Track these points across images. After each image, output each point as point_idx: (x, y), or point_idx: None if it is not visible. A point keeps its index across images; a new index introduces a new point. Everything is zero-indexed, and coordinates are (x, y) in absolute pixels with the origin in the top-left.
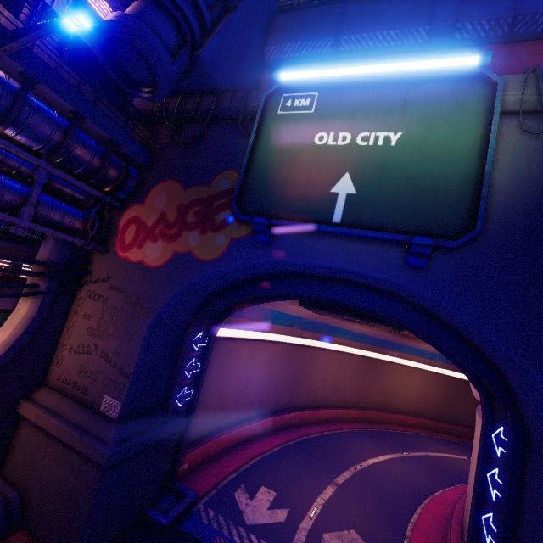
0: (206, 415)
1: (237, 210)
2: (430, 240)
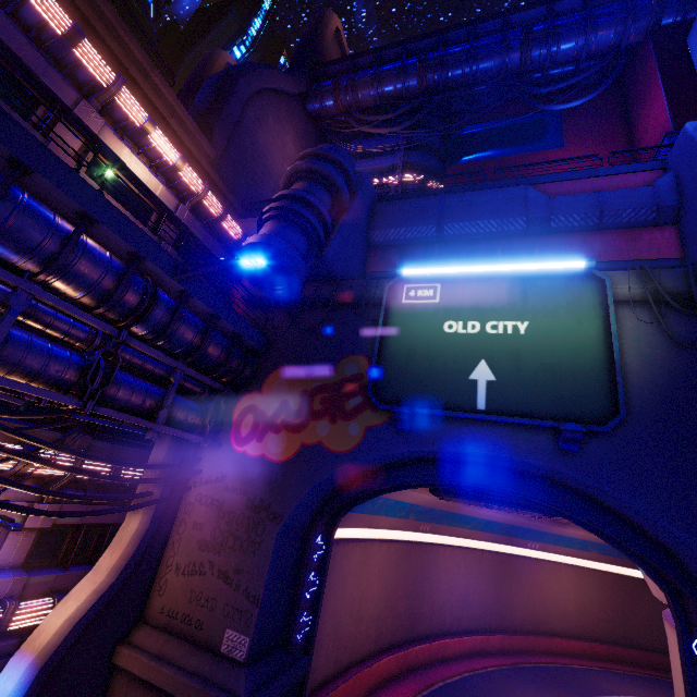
0: (319, 654)
1: (374, 399)
2: (580, 426)
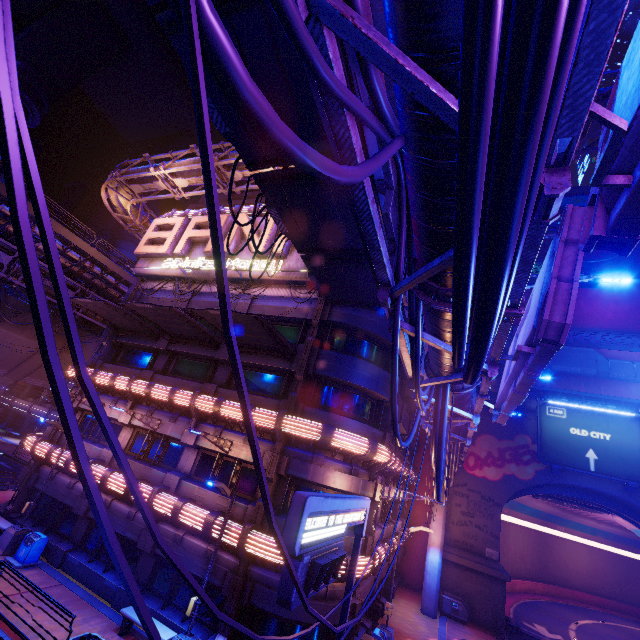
0: None
1: (542, 460)
2: (636, 483)
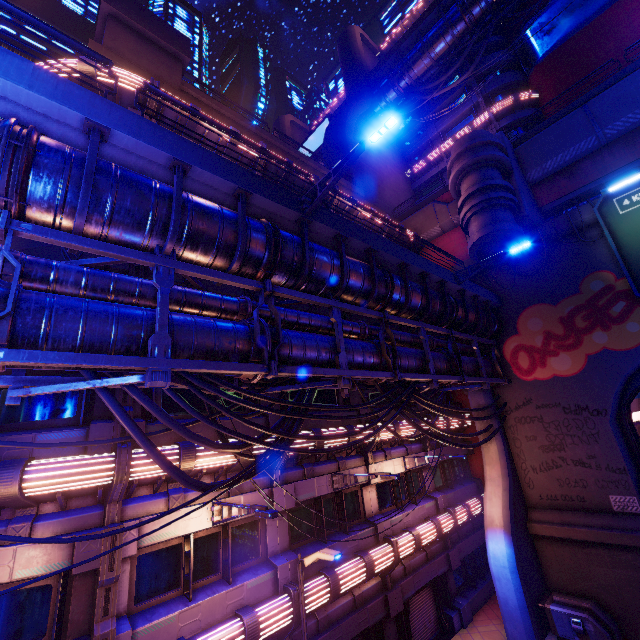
0: None
1: None
2: None
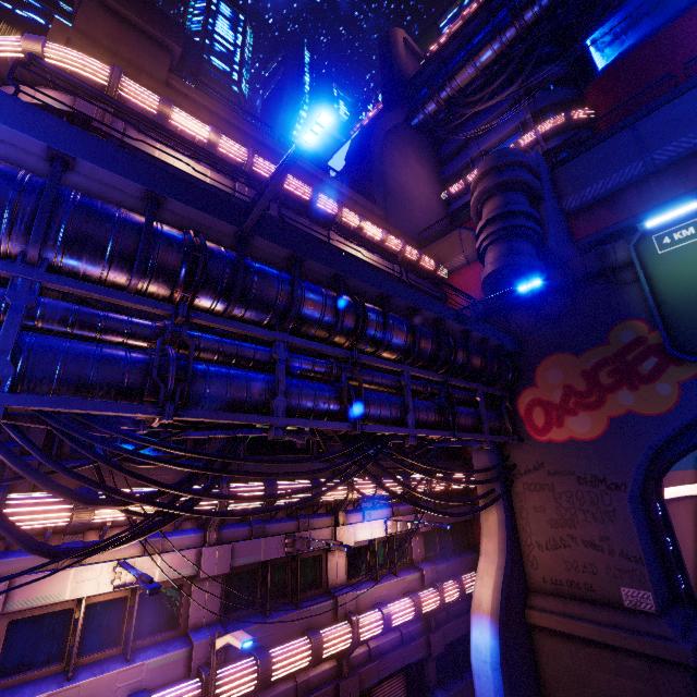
0: None
1: (680, 355)
2: None
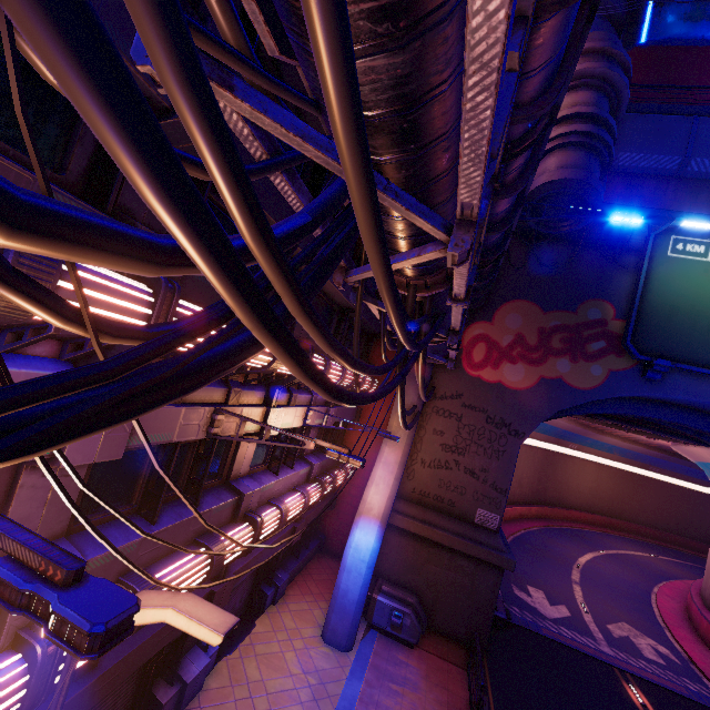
0: None
1: (634, 349)
2: None
